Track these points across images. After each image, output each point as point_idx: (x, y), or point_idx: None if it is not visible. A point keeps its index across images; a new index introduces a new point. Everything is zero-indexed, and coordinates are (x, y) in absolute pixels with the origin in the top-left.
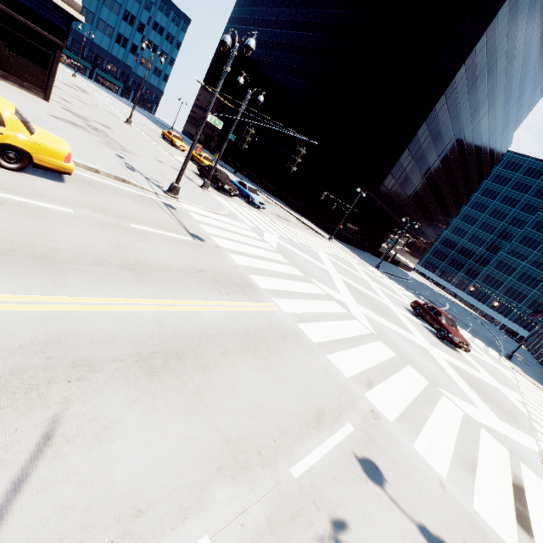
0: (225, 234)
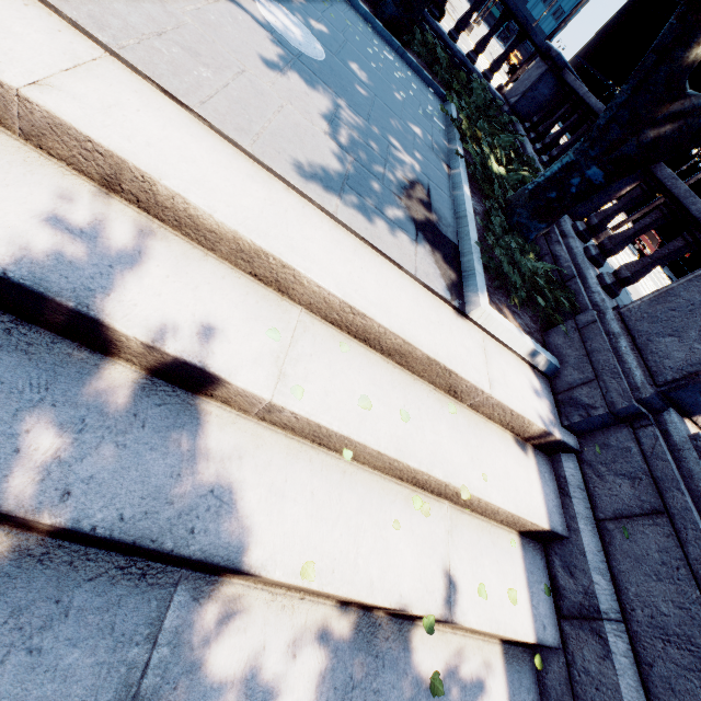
0: (482, 59)
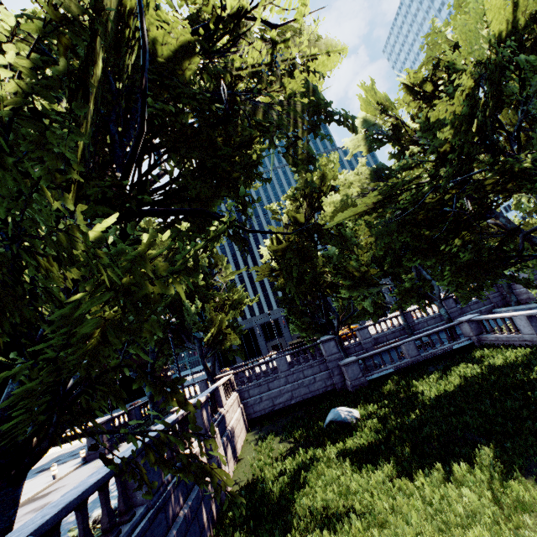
0: None
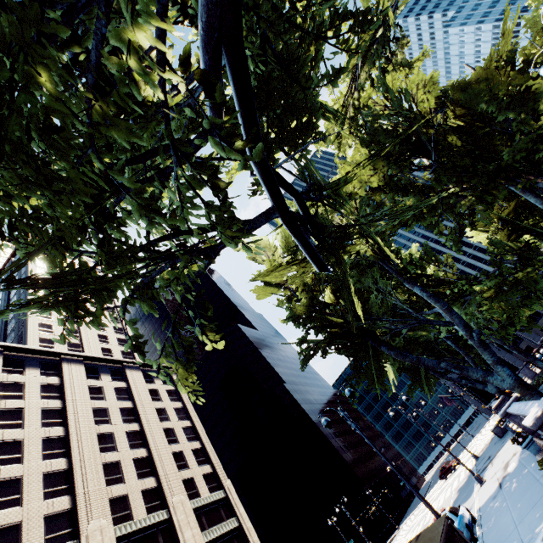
0: None
